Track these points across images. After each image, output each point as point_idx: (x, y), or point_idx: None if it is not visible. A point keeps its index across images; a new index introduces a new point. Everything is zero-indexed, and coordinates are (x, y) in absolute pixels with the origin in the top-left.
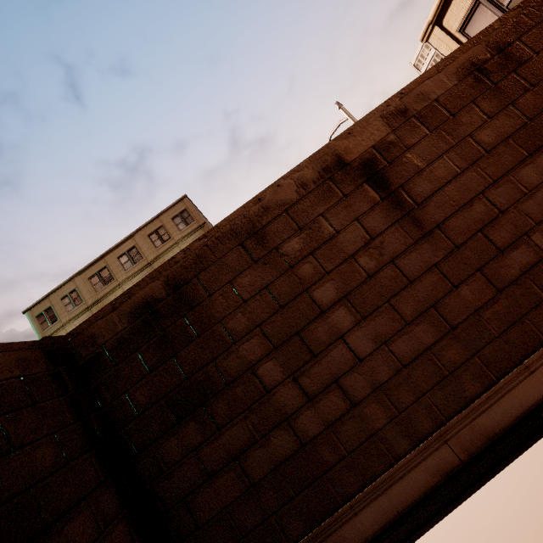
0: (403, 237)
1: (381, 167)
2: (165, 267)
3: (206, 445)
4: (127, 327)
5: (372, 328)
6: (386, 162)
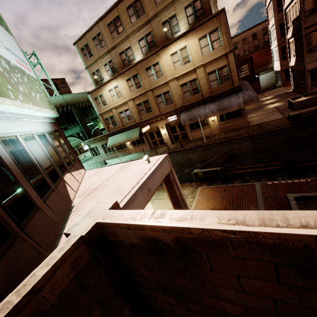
0: None
1: None
2: (177, 230)
3: (178, 308)
4: (138, 243)
5: None
6: None
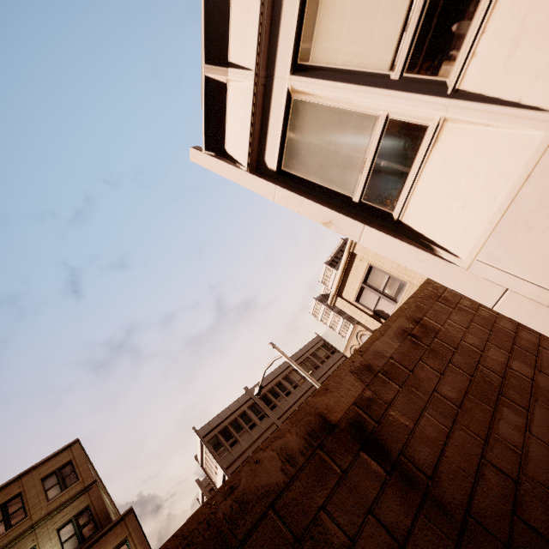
0: (437, 536)
1: (371, 428)
2: None
3: None
4: None
5: None
6: (374, 421)
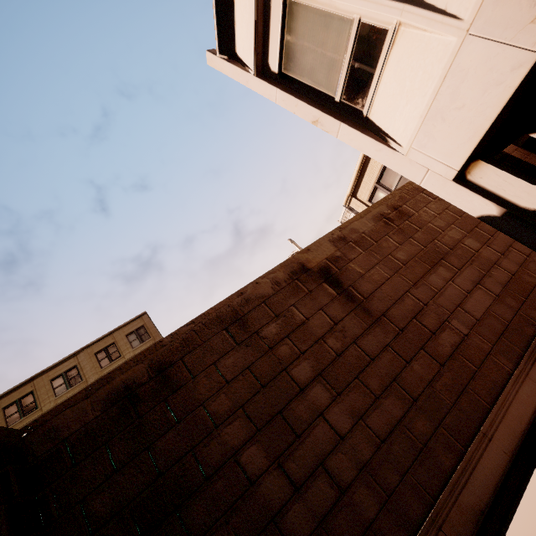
0: (359, 322)
1: (334, 272)
2: (151, 350)
3: None
4: (99, 416)
5: (348, 403)
6: (337, 269)
